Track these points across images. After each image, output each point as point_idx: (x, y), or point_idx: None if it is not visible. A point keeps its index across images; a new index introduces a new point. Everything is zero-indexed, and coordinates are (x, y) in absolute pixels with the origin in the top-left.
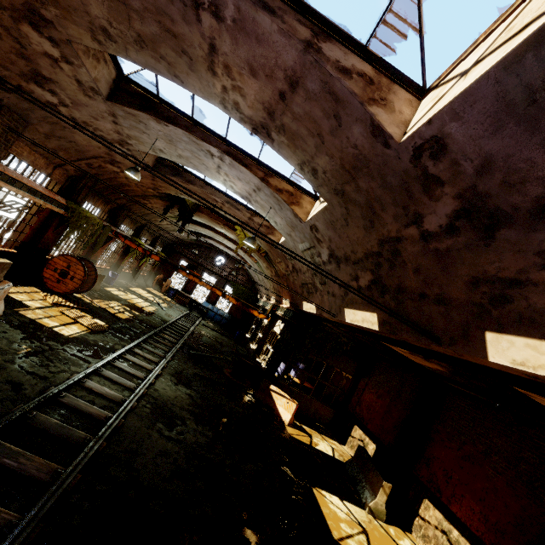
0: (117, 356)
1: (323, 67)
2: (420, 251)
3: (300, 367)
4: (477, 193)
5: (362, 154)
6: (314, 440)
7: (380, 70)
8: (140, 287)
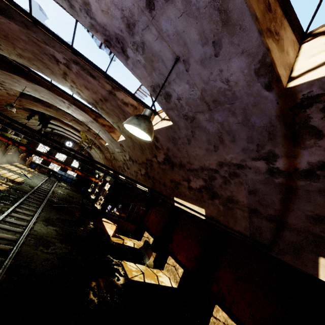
0: (6, 215)
1: (117, 101)
2: (158, 167)
3: (119, 206)
4: (168, 155)
5: None
6: (125, 241)
7: (139, 104)
8: (8, 163)
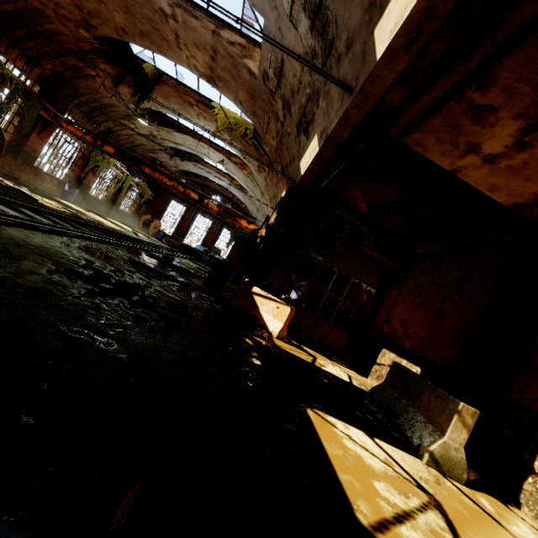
0: None
1: None
2: None
3: (302, 286)
4: None
5: None
6: (319, 362)
7: None
8: (120, 222)
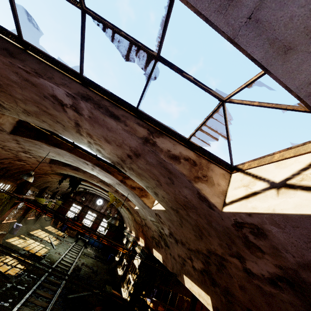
0: None
1: (158, 155)
2: (244, 277)
3: None
4: (299, 277)
5: (191, 202)
6: None
7: (200, 154)
8: (40, 228)
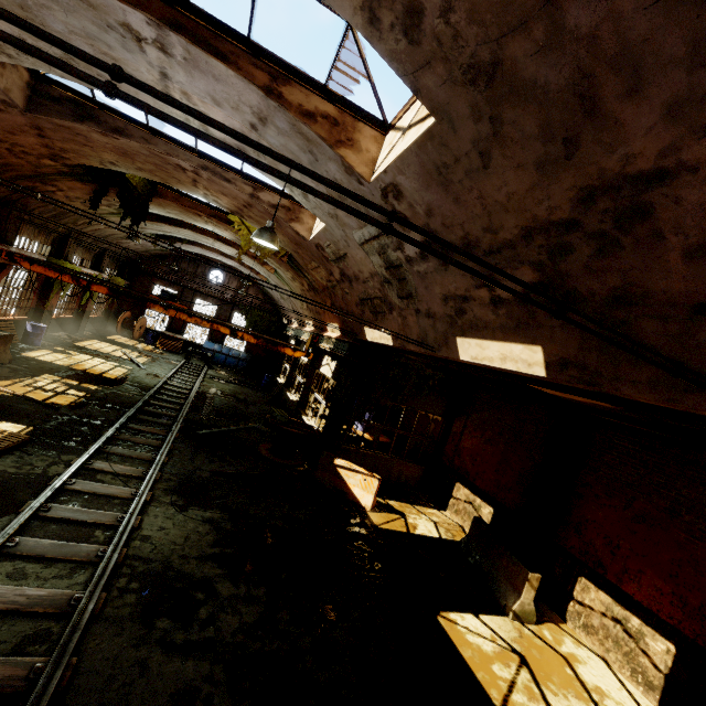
0: (52, 494)
1: None
2: None
3: (367, 417)
4: None
5: None
6: (410, 521)
7: None
8: (96, 337)
